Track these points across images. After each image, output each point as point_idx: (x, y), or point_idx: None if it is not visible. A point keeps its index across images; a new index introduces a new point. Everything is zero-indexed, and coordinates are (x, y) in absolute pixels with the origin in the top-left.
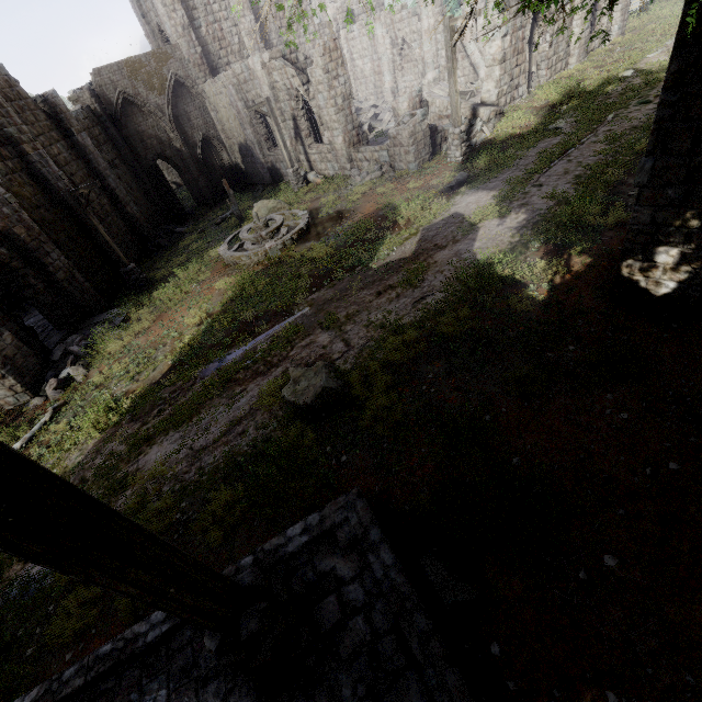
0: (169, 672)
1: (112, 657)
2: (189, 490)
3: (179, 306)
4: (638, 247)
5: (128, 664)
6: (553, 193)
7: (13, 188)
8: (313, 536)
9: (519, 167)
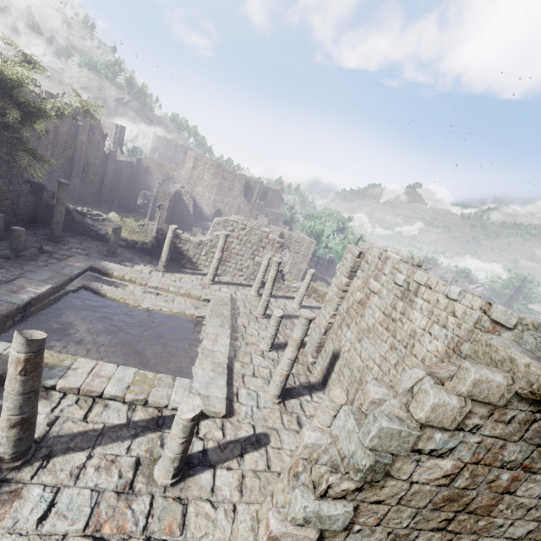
0: None
1: None
2: None
3: None
4: None
5: None
6: None
7: (57, 156)
8: None
9: None
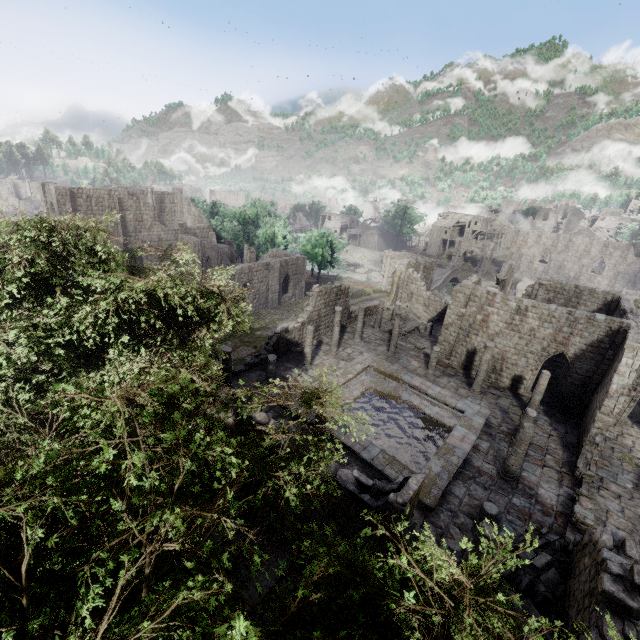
0: None
1: None
2: None
3: None
4: None
5: None
6: None
7: None
8: None
9: None
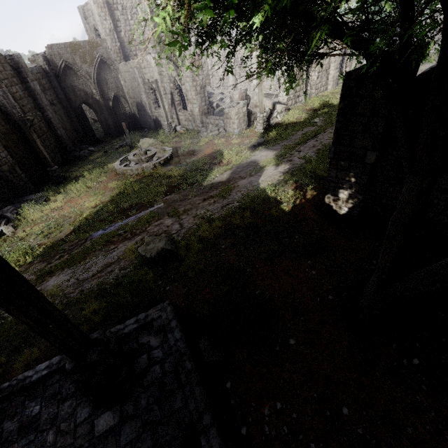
0: (43, 397)
1: (8, 389)
2: (72, 303)
3: (83, 195)
4: (331, 188)
5: (18, 393)
6: (305, 156)
7: None
8: (140, 325)
9: (291, 140)
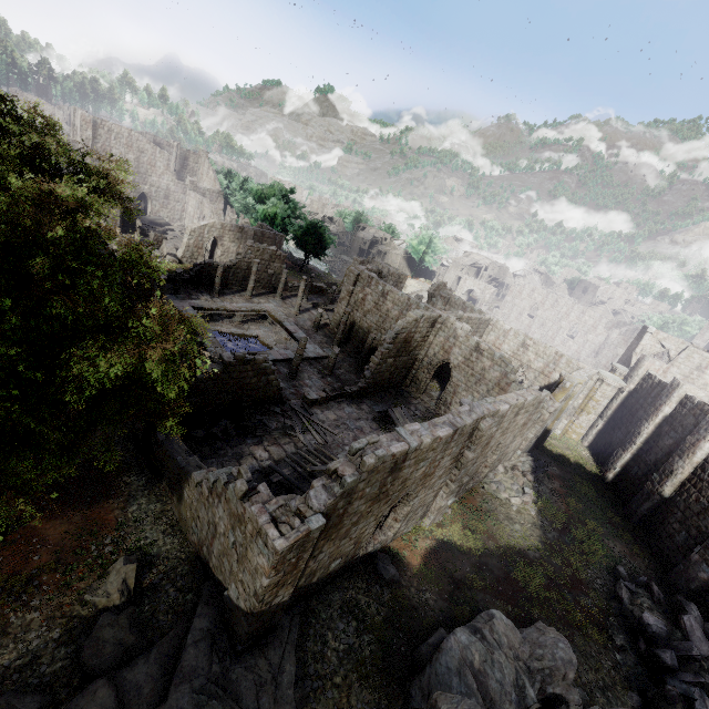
0: None
1: None
2: None
3: None
4: None
5: None
6: None
7: None
8: None
9: None
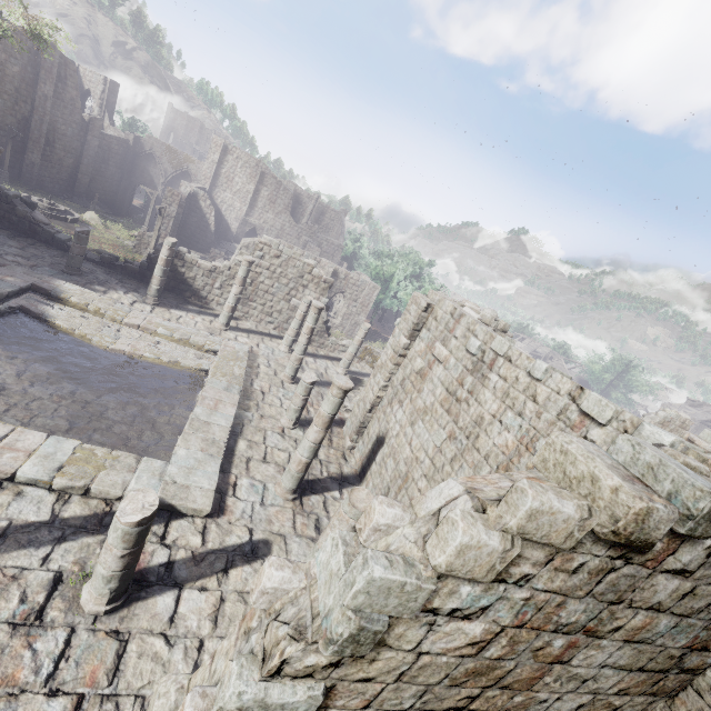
0: None
1: None
2: None
3: None
4: None
5: None
6: None
7: (3, 112)
8: None
9: None
